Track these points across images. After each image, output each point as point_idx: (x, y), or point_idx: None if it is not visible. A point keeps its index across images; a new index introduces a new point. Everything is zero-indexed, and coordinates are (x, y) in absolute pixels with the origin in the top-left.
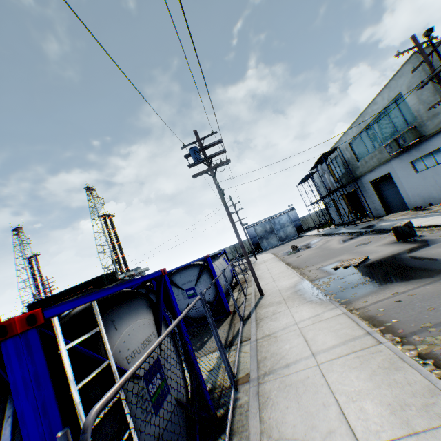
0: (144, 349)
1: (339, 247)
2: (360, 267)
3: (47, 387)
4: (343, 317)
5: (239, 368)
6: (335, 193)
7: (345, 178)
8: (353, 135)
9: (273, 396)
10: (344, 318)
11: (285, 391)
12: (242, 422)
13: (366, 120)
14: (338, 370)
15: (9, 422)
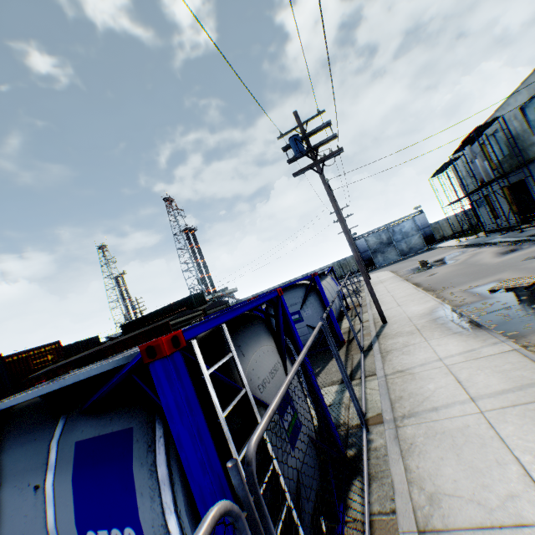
0: (273, 378)
1: (494, 262)
2: (533, 288)
3: (198, 413)
4: (514, 355)
5: (367, 407)
6: (488, 186)
7: (508, 163)
8: (528, 94)
9: (419, 443)
10: (515, 356)
11: (435, 439)
12: (381, 467)
13: None
14: (514, 422)
15: (161, 442)
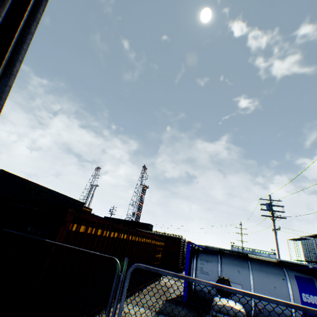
0: None
1: None
2: None
3: None
4: None
5: None
6: None
7: None
8: None
9: None
10: None
11: None
12: None
13: None
14: None
15: None
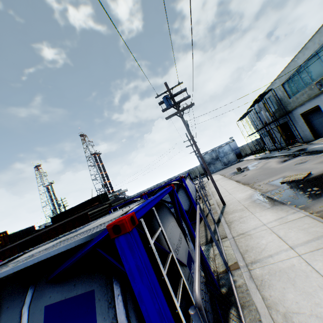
0: (181, 244)
1: (279, 167)
2: (305, 180)
3: (152, 273)
4: (307, 218)
5: (226, 258)
6: (268, 125)
7: (278, 113)
8: (285, 77)
9: (267, 279)
10: (308, 219)
11: (276, 275)
12: (246, 298)
13: (298, 63)
14: (321, 259)
15: (119, 299)
